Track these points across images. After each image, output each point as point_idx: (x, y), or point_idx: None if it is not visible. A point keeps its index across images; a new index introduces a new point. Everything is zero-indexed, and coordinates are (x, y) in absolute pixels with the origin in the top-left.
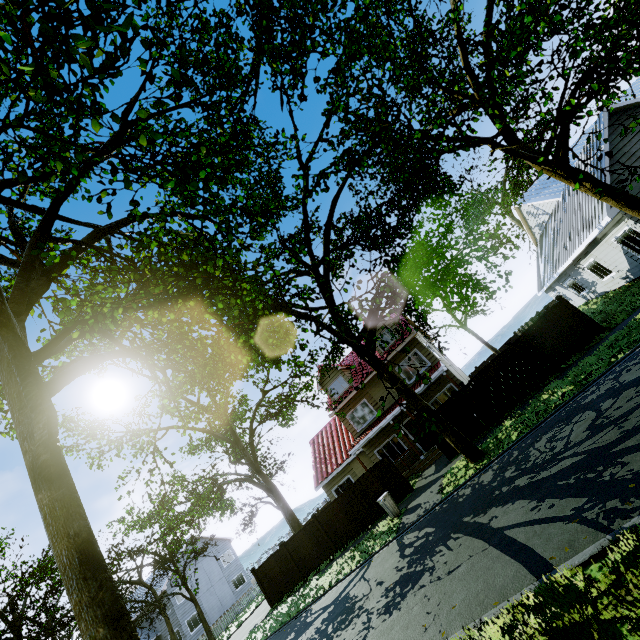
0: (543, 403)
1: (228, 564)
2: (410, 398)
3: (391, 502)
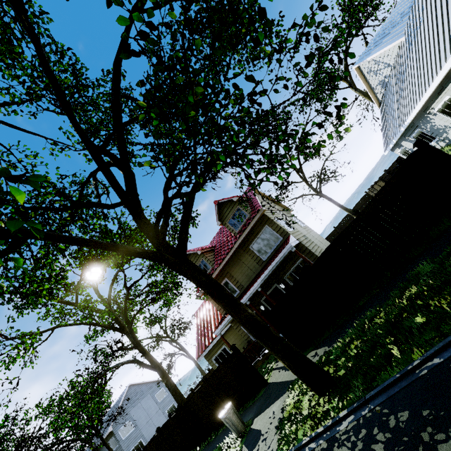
0: (414, 307)
1: (162, 399)
2: (229, 308)
3: (234, 419)
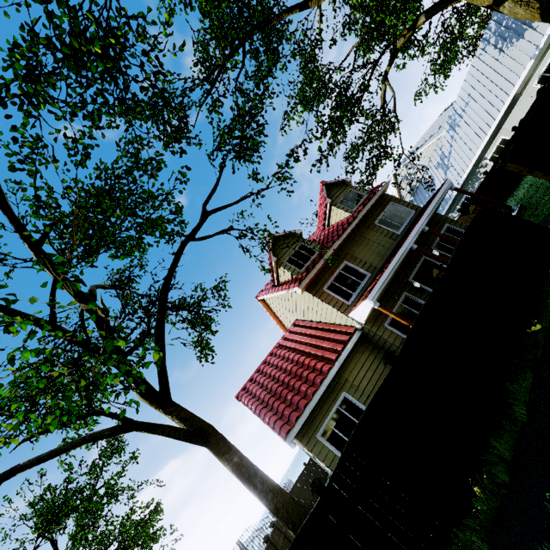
0: None
1: None
2: None
3: None
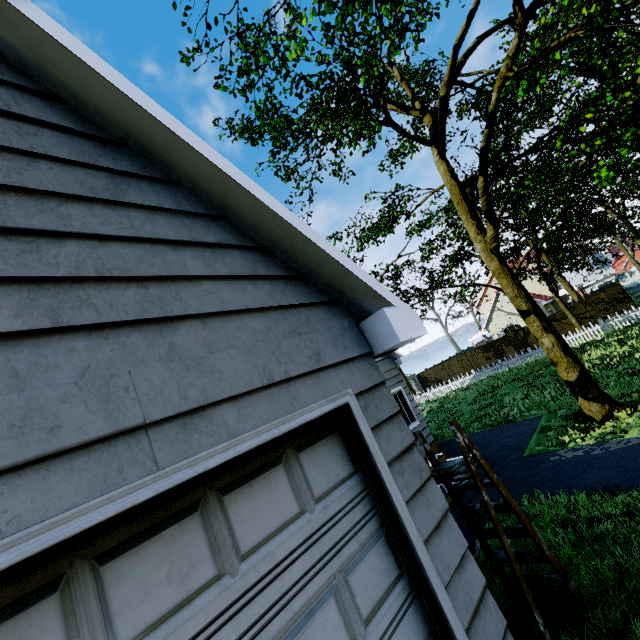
0: None
1: None
2: None
3: None
